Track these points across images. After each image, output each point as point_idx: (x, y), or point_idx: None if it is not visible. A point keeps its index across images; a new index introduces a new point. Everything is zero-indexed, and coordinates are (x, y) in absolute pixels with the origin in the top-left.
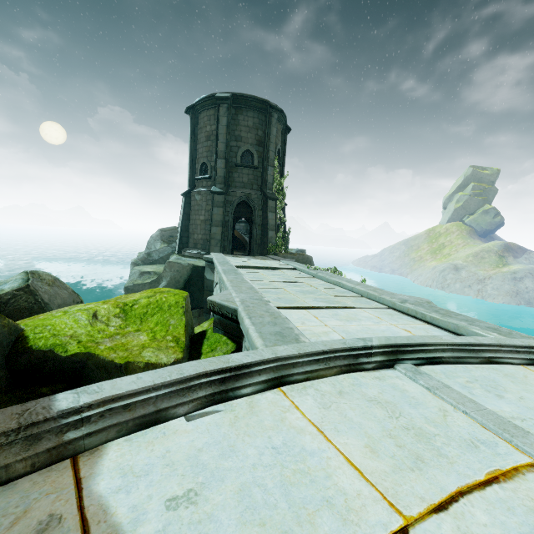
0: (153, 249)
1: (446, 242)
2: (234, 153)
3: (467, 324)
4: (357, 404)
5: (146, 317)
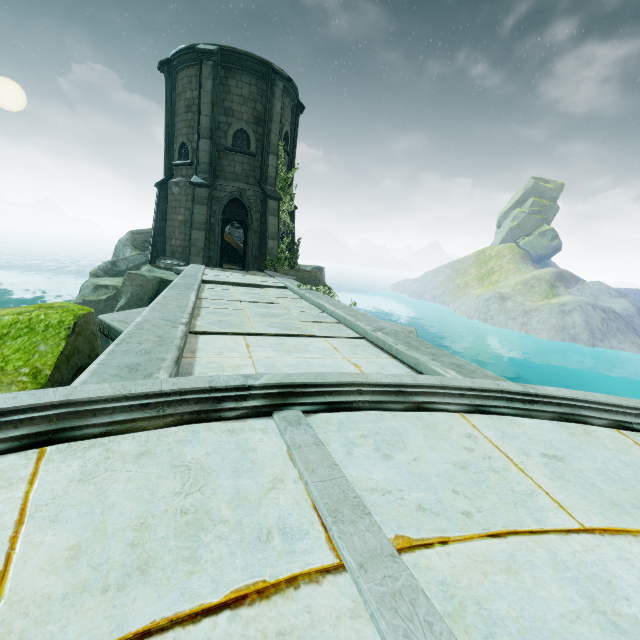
0: (122, 256)
1: (496, 267)
2: (222, 133)
3: (430, 359)
4: (148, 472)
5: (4, 340)
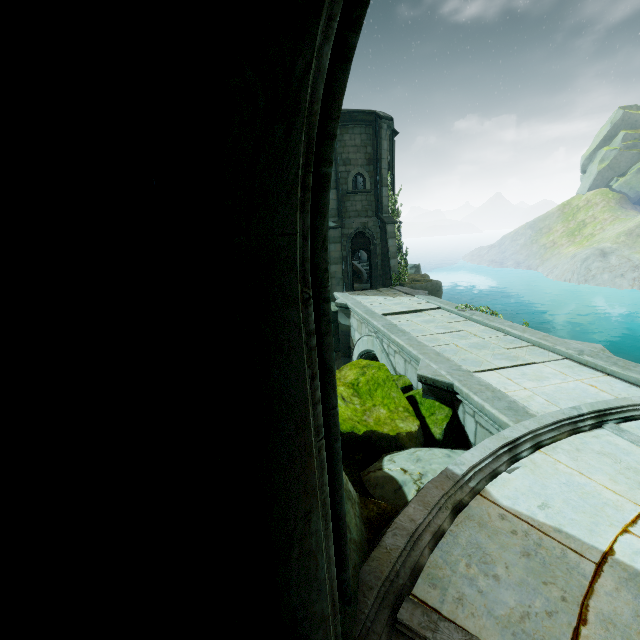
0: None
1: (588, 218)
2: (343, 180)
3: None
4: (592, 456)
5: (372, 393)
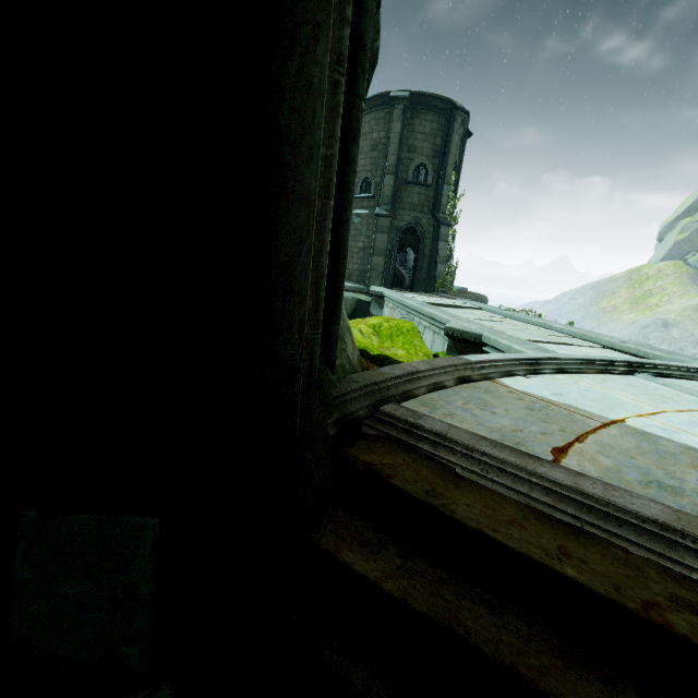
0: None
1: (656, 288)
2: (404, 168)
3: (691, 360)
4: (618, 384)
5: (393, 338)
